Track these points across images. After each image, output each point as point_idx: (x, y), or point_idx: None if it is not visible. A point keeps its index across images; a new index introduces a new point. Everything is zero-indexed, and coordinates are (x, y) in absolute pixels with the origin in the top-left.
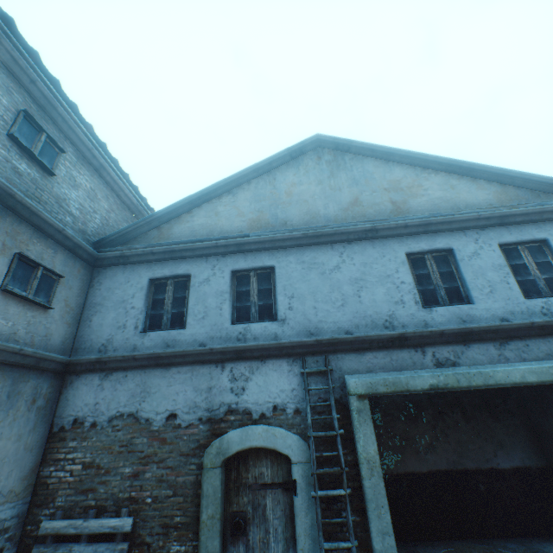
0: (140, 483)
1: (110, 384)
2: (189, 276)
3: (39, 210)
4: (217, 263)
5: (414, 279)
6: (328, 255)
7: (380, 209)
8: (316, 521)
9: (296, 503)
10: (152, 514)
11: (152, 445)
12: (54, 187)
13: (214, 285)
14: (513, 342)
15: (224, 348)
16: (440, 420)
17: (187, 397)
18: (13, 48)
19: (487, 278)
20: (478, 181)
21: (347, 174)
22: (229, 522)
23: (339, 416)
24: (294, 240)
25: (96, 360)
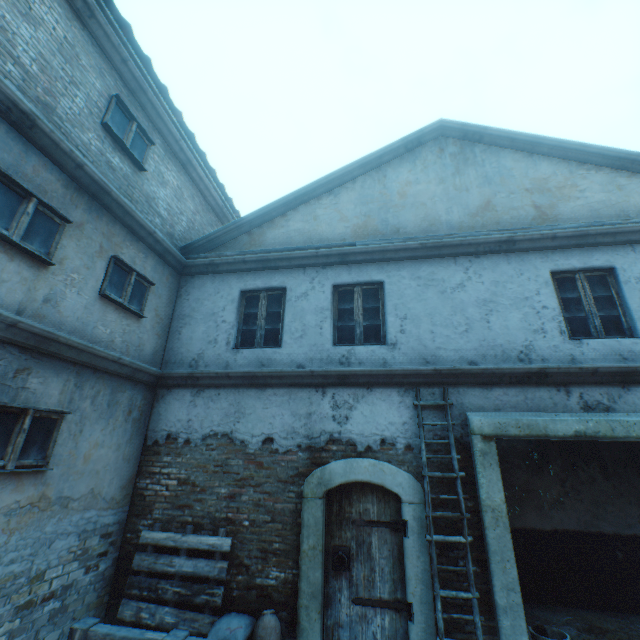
0: (236, 505)
1: (202, 401)
2: (284, 290)
3: (132, 210)
4: (316, 275)
5: (559, 304)
6: (450, 270)
7: (519, 215)
8: (431, 566)
9: (407, 545)
10: (250, 537)
11: (248, 468)
12: (143, 185)
13: (313, 301)
14: None
15: (326, 372)
16: (571, 474)
17: (285, 422)
18: (106, 22)
19: None
20: None
21: (477, 170)
22: (330, 555)
23: (459, 457)
24: (408, 251)
25: (188, 375)
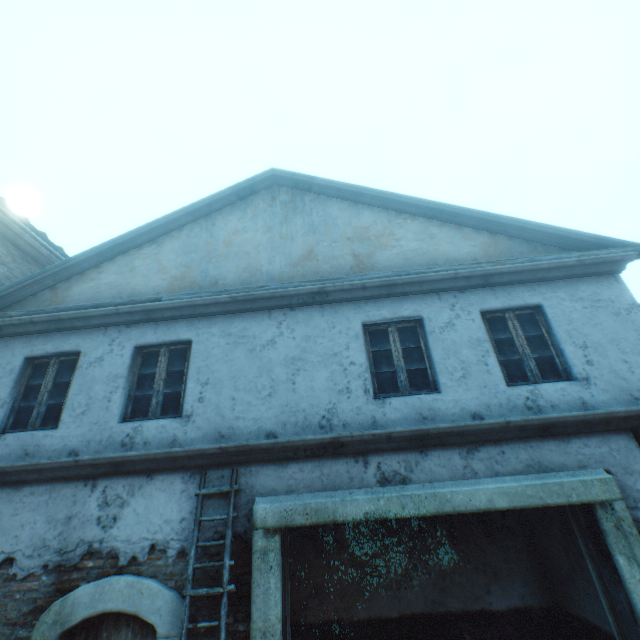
0: None
1: None
2: (80, 354)
3: None
4: (118, 335)
5: (370, 358)
6: (263, 325)
7: (338, 264)
8: None
9: None
10: None
11: None
12: None
13: (108, 366)
14: (485, 448)
15: (94, 459)
16: (420, 541)
17: (36, 532)
18: None
19: (461, 357)
20: (463, 229)
21: (305, 218)
22: None
23: (232, 563)
24: (220, 305)
25: None
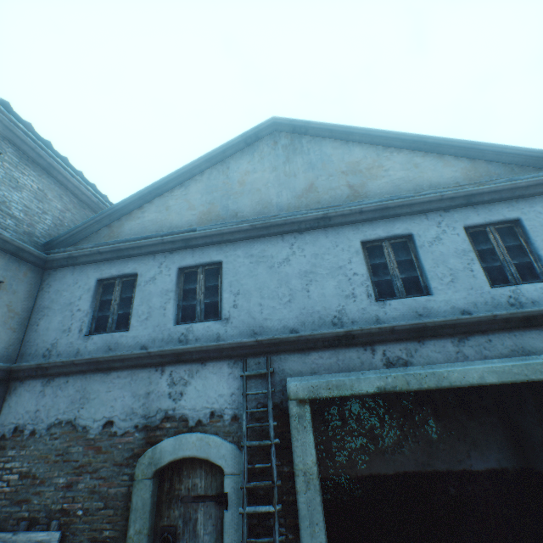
0: (73, 494)
1: (51, 390)
2: (137, 275)
3: None
4: (164, 260)
5: (369, 270)
6: (278, 247)
7: (336, 194)
8: (241, 541)
9: (226, 518)
10: (82, 527)
11: (87, 454)
12: None
13: (160, 284)
14: (474, 337)
15: (162, 351)
16: (409, 418)
17: (125, 404)
18: None
19: (449, 266)
20: (445, 158)
21: (304, 158)
22: (159, 537)
23: (275, 424)
24: (242, 233)
25: (37, 366)
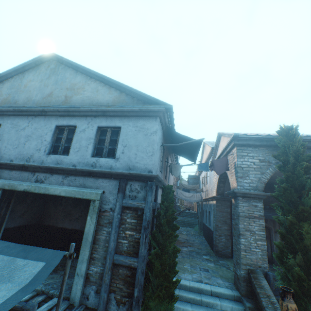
0: None
1: None
2: None
3: None
4: None
5: (54, 139)
6: (24, 122)
7: (58, 100)
8: None
9: None
10: None
11: None
12: None
13: None
14: (71, 177)
15: None
16: (86, 208)
17: None
18: None
19: (81, 144)
20: (111, 89)
21: (56, 77)
22: None
23: None
24: (12, 112)
25: None
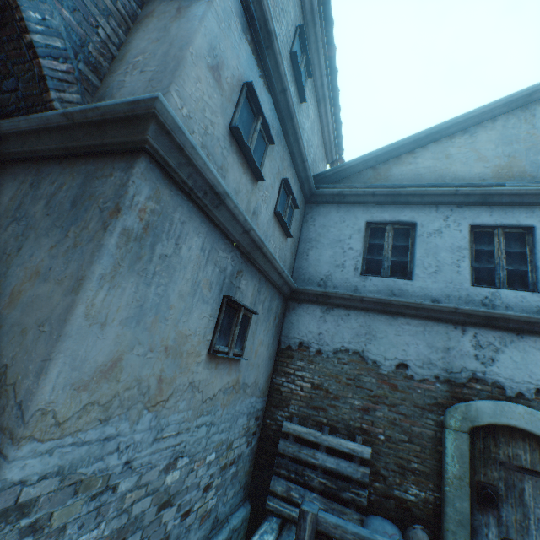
0: (370, 418)
1: (331, 318)
2: (412, 225)
3: (301, 137)
4: (450, 213)
5: None
6: None
7: None
8: None
9: None
10: (385, 451)
11: (381, 387)
12: (300, 115)
13: (448, 238)
14: None
15: (472, 311)
16: None
17: (419, 352)
18: None
19: None
20: None
21: None
22: (474, 489)
23: None
24: None
25: (321, 293)
